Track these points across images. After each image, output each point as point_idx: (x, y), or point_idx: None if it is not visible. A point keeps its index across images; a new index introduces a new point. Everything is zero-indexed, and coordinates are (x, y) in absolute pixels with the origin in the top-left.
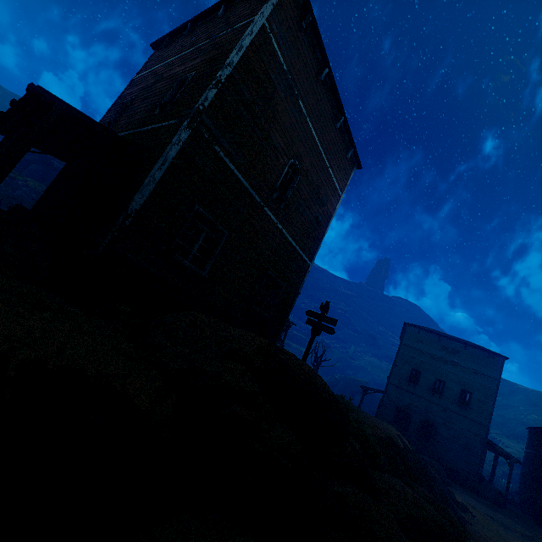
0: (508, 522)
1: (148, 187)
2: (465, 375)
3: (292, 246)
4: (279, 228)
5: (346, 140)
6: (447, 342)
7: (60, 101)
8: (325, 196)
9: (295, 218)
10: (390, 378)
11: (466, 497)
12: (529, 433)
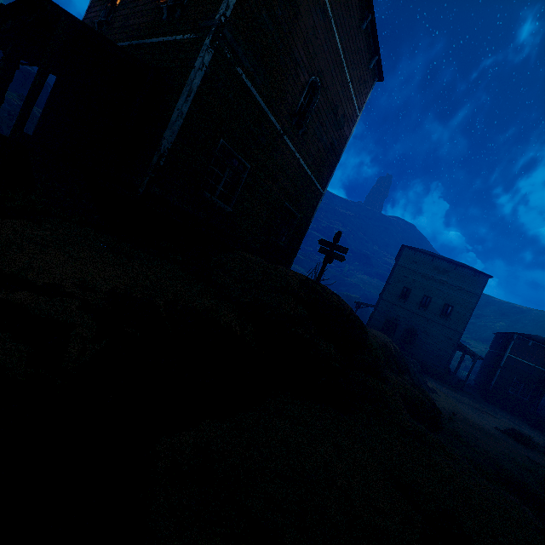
0: (463, 399)
1: (177, 123)
2: (450, 292)
3: (308, 175)
4: (297, 157)
5: (371, 44)
6: (440, 263)
7: (64, 12)
8: (343, 117)
9: (311, 145)
10: (383, 295)
11: (434, 384)
12: (495, 337)
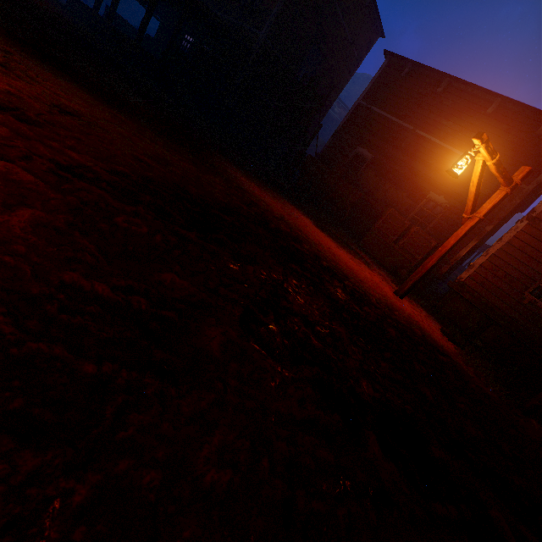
0: None
1: None
2: None
3: None
4: None
5: None
6: None
7: (486, 245)
8: None
9: None
10: None
11: None
12: None
